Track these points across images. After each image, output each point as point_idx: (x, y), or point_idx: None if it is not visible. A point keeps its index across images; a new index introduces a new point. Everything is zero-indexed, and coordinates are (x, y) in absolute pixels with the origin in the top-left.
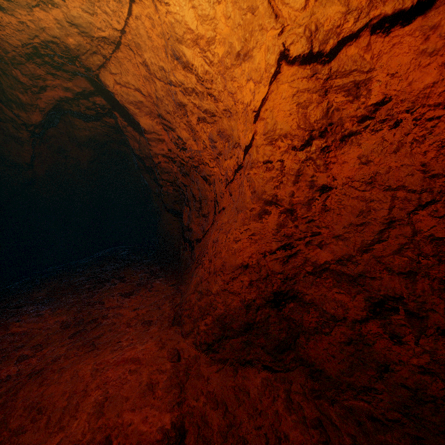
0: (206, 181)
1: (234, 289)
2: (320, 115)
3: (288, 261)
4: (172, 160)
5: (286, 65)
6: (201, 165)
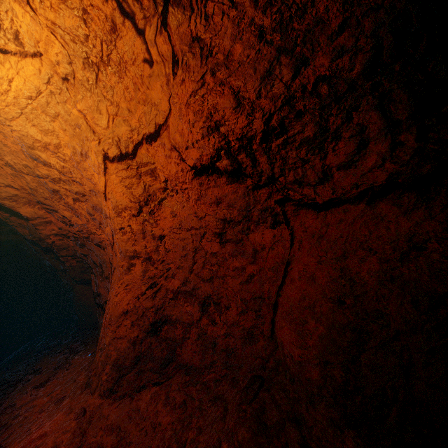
0: (100, 247)
1: (121, 334)
2: (141, 191)
3: (156, 295)
4: (66, 237)
5: (110, 162)
6: (91, 235)
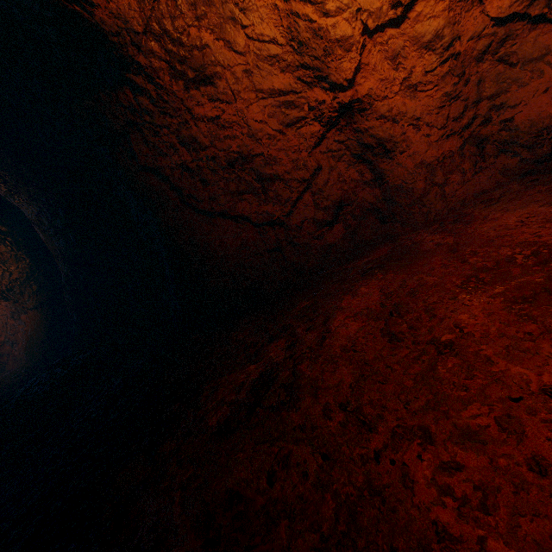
0: None
1: None
2: None
3: None
4: None
5: None
6: None
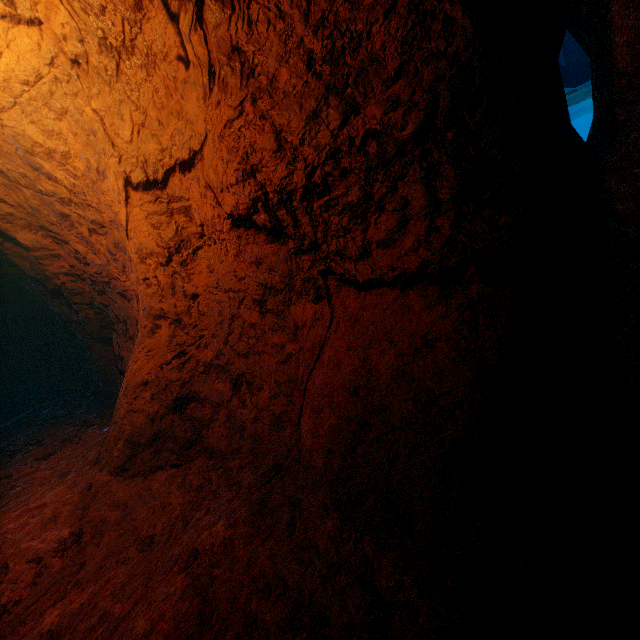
0: (125, 297)
1: (138, 407)
2: (172, 234)
3: (184, 367)
4: (80, 278)
5: (133, 190)
6: (113, 281)
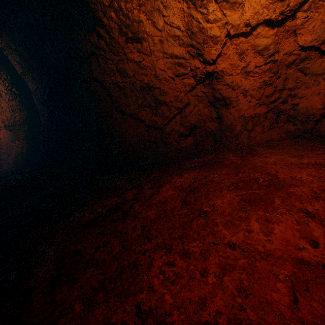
0: None
1: None
2: None
3: None
4: None
5: None
6: None
